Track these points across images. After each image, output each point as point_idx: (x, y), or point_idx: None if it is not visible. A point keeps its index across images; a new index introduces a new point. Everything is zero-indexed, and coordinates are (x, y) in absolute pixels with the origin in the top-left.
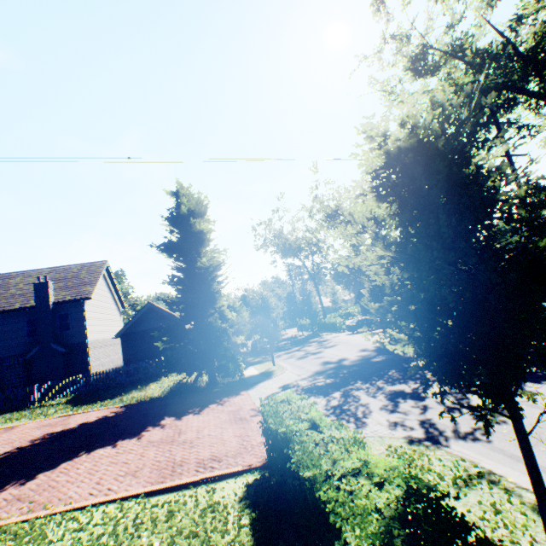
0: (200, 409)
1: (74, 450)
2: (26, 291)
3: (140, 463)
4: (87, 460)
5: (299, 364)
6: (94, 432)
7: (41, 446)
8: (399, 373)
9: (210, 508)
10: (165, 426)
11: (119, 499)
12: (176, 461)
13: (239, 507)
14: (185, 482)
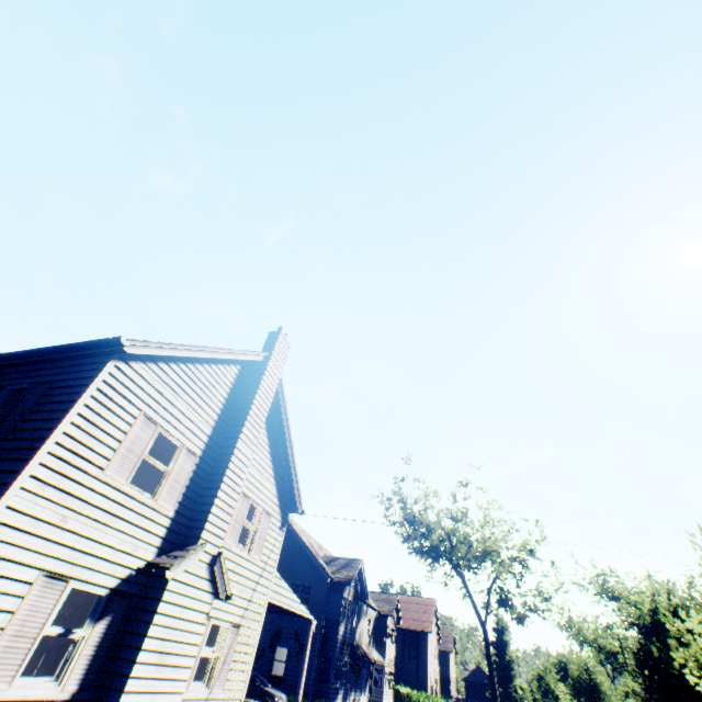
0: None
1: None
2: None
3: None
4: None
5: None
6: None
7: None
8: None
9: None
10: None
11: None
12: None
13: None
14: None
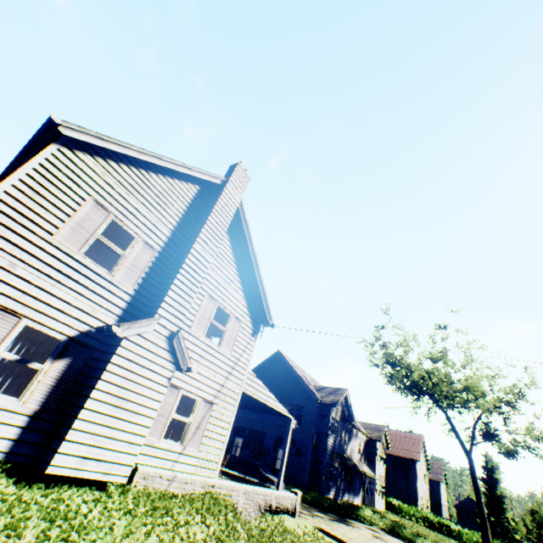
0: None
1: None
2: None
3: None
4: None
5: None
6: None
7: None
8: None
9: None
10: None
11: None
12: None
13: None
14: None
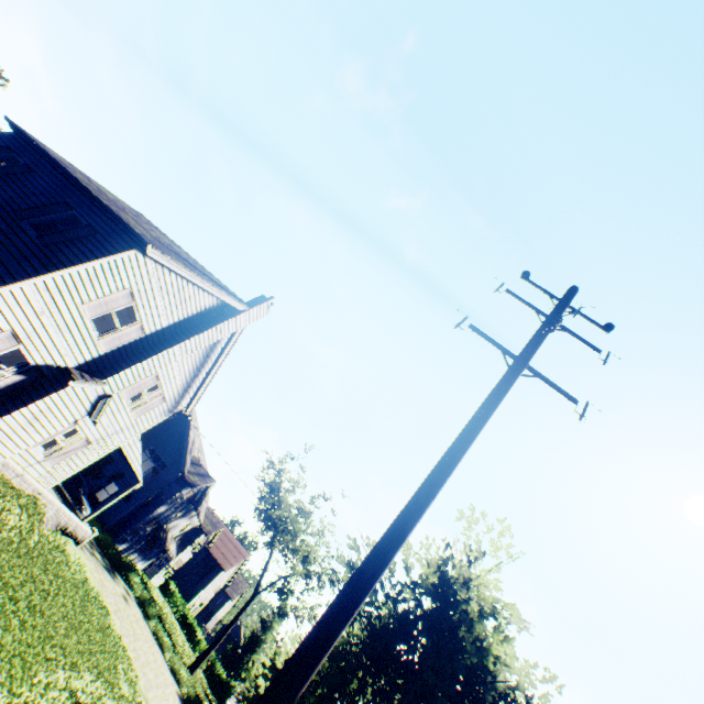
0: None
1: None
2: None
3: None
4: None
5: None
6: None
7: None
8: None
9: None
10: None
11: None
12: None
13: None
14: None
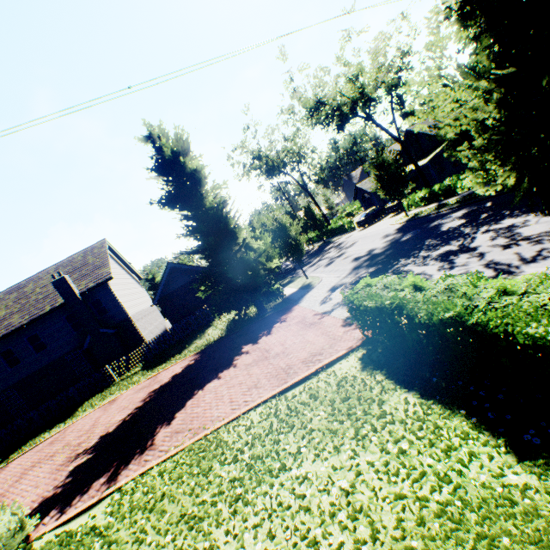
0: (268, 331)
1: (187, 392)
2: (47, 293)
3: (253, 379)
4: (205, 393)
5: (331, 269)
6: (191, 377)
7: (155, 401)
8: (436, 240)
9: (341, 383)
10: (250, 352)
11: (261, 403)
12: (283, 368)
13: (366, 373)
14: (306, 375)
